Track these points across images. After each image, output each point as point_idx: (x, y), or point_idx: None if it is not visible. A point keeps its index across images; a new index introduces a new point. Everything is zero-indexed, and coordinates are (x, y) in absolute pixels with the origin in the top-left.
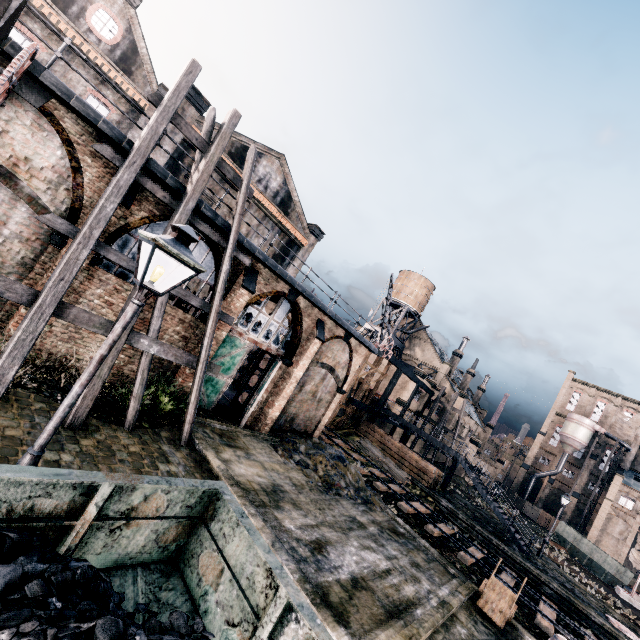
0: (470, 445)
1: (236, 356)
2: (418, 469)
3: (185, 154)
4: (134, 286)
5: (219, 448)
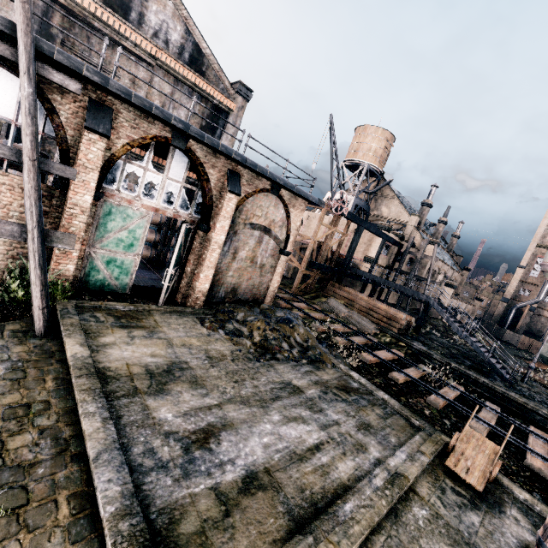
0: (445, 289)
1: (135, 229)
2: (388, 318)
3: (50, 12)
4: None
5: (104, 332)
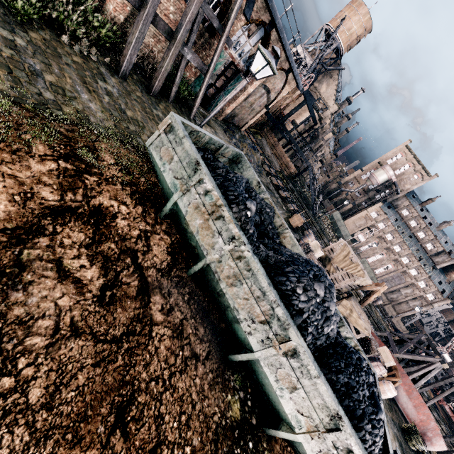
0: (318, 162)
1: (218, 64)
2: (286, 166)
3: None
4: (188, 4)
5: (205, 125)
